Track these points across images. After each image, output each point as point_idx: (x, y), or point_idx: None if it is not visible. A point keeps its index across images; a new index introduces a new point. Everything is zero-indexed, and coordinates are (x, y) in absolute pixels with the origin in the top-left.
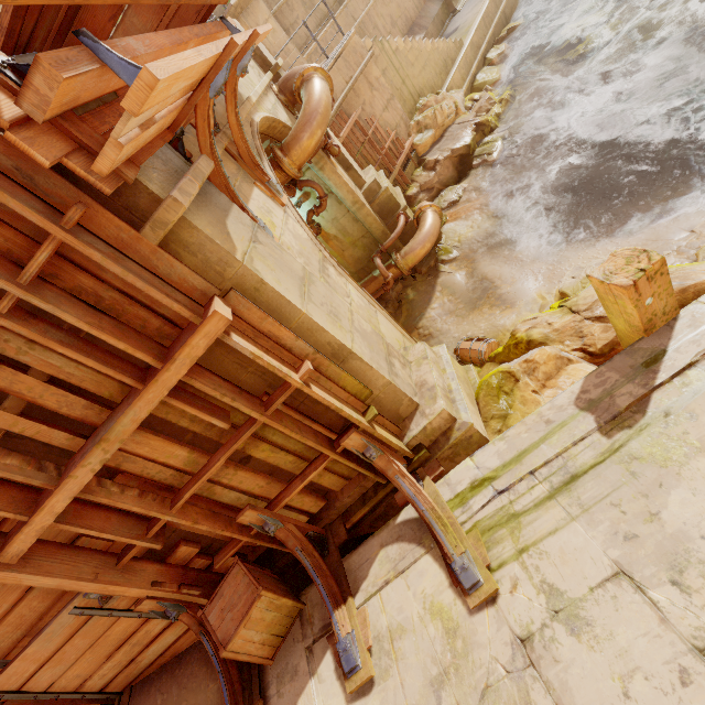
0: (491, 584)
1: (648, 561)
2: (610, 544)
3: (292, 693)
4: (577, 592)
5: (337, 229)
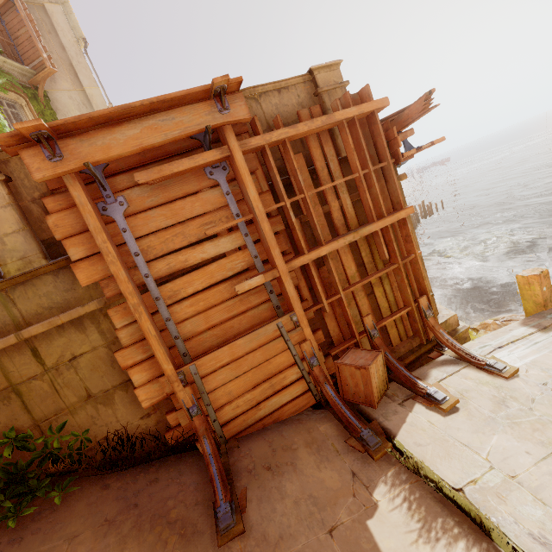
0: (514, 367)
1: None
2: None
3: (399, 418)
4: None
5: None
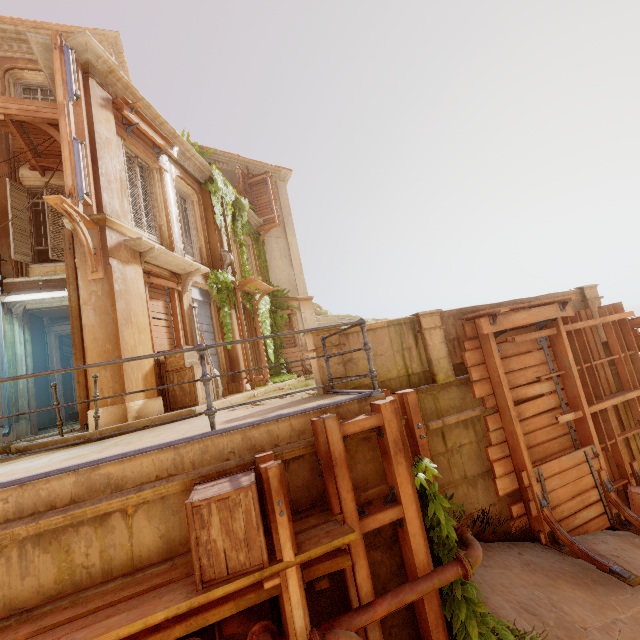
0: None
1: None
2: None
3: None
4: None
5: None
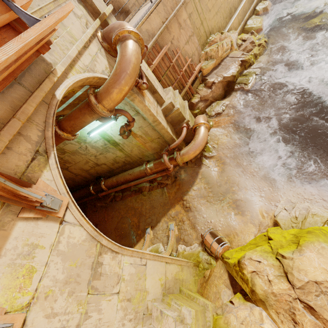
0: None
1: None
2: None
3: None
4: None
5: (142, 132)
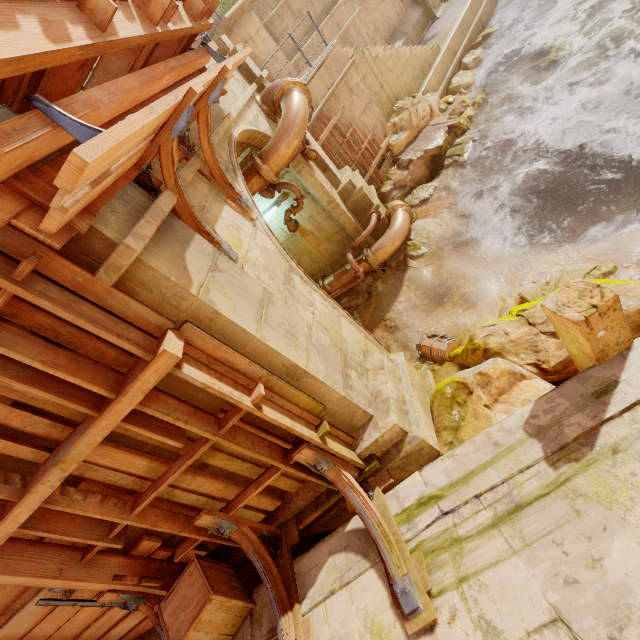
0: (430, 613)
1: (587, 611)
2: (550, 586)
3: None
4: (514, 634)
5: (313, 226)
